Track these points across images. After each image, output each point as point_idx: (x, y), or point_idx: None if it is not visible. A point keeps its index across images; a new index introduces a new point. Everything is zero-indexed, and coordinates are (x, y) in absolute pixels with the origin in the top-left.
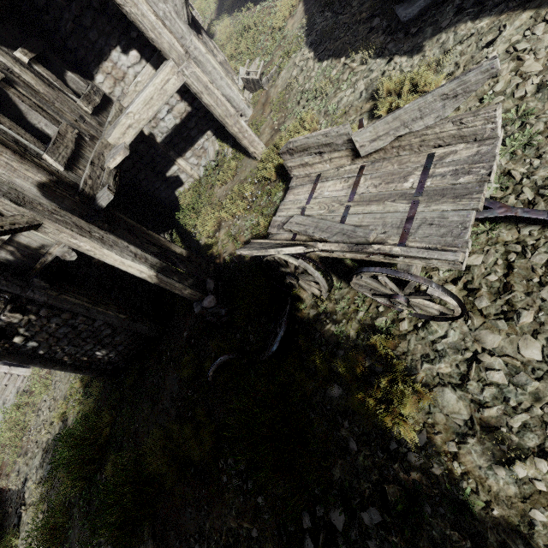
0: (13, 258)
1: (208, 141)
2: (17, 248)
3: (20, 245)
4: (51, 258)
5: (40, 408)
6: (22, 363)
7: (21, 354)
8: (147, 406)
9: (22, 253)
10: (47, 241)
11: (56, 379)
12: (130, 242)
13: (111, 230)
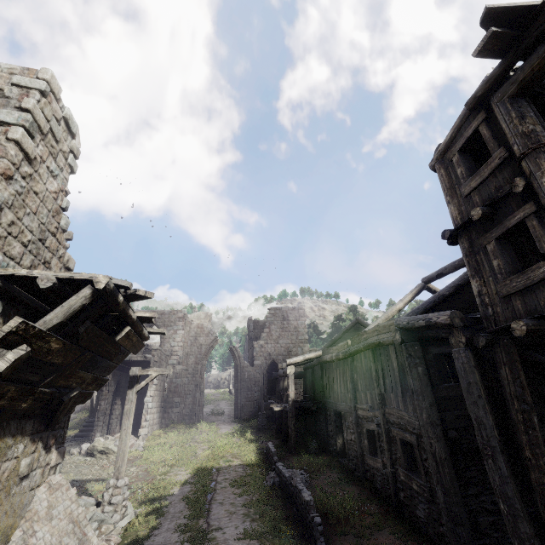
0: None
1: None
2: None
3: None
4: None
5: None
6: None
7: None
8: None
9: None
10: None
11: None
12: None
13: None
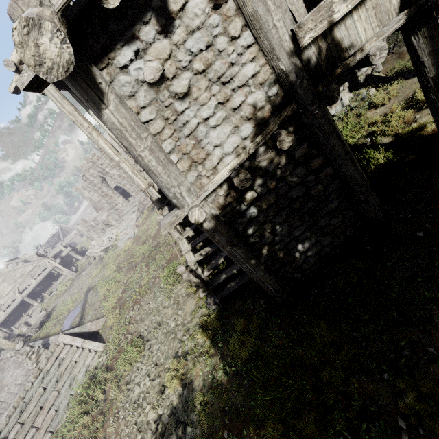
0: (315, 60)
1: (341, 93)
2: (327, 45)
3: (333, 40)
4: (359, 57)
5: (131, 379)
6: (228, 242)
7: (232, 228)
8: (433, 293)
9: (327, 55)
10: (358, 39)
11: (151, 343)
12: (434, 51)
13: (431, 26)
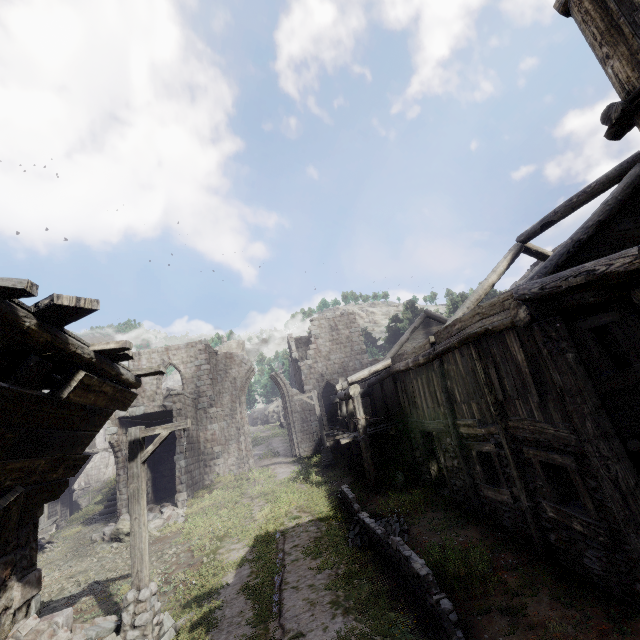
0: None
1: None
2: None
3: None
4: None
5: None
6: None
7: None
8: None
9: None
10: None
11: None
12: None
13: None
